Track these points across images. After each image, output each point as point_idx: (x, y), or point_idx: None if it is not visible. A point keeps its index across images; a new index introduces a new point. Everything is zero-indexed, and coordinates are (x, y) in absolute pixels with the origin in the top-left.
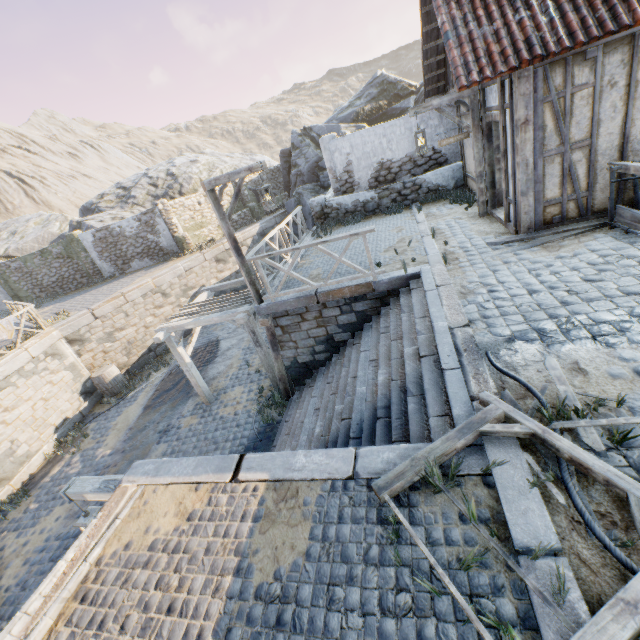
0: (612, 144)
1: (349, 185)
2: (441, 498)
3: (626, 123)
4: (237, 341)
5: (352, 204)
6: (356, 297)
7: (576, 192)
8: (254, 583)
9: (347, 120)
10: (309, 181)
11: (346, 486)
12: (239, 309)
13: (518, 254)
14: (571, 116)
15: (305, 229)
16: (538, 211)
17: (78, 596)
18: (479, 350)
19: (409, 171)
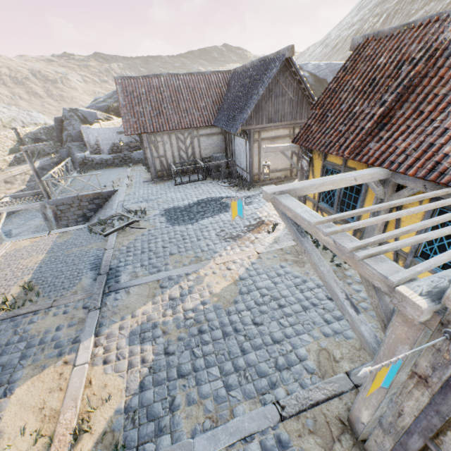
0: (171, 157)
1: (98, 151)
2: (102, 226)
3: (173, 153)
4: (27, 228)
5: (100, 160)
6: (95, 198)
7: (165, 169)
8: (58, 243)
9: (102, 109)
10: (76, 141)
11: (82, 229)
12: (36, 203)
13: (148, 185)
14: (159, 148)
15: (73, 169)
16: (156, 173)
17: (3, 256)
18: (123, 205)
19: (127, 149)
